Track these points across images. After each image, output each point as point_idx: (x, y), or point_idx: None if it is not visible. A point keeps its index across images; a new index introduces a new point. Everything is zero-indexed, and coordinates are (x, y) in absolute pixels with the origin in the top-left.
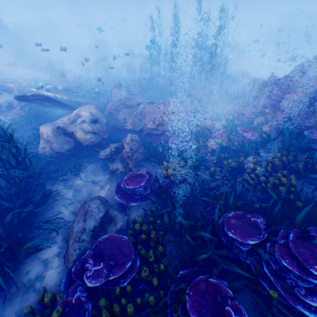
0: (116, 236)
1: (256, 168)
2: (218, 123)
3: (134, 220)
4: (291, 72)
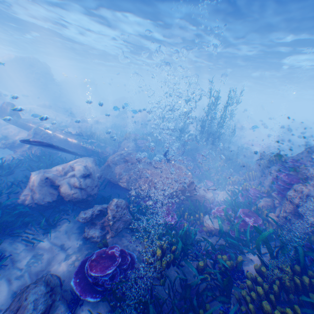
0: None
1: (258, 281)
2: (220, 192)
3: None
4: (299, 153)
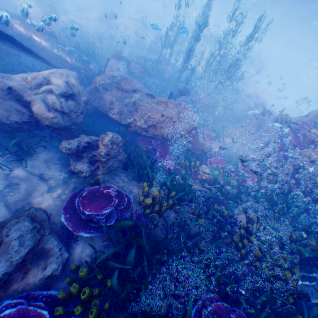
0: (30, 314)
1: (251, 231)
2: (214, 142)
3: (77, 267)
4: (304, 117)
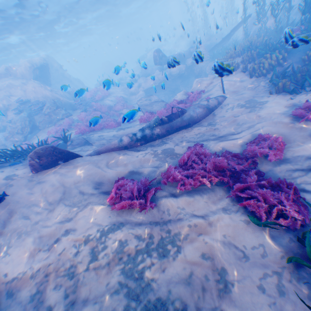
0: None
1: None
2: None
3: None
4: None
